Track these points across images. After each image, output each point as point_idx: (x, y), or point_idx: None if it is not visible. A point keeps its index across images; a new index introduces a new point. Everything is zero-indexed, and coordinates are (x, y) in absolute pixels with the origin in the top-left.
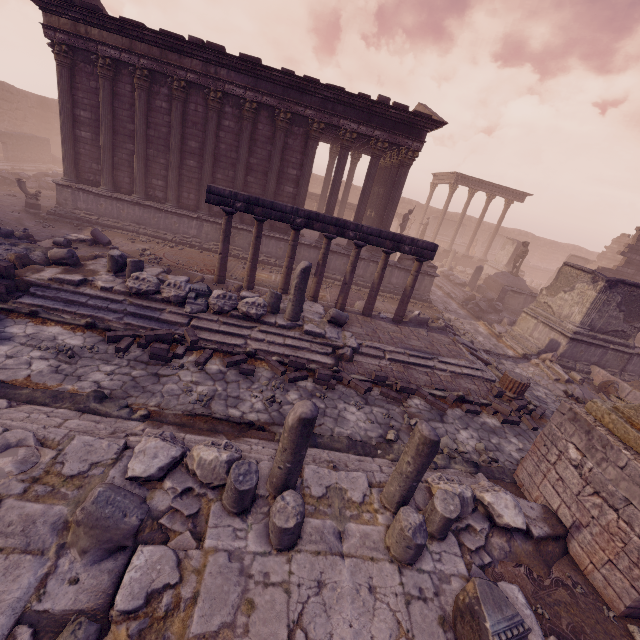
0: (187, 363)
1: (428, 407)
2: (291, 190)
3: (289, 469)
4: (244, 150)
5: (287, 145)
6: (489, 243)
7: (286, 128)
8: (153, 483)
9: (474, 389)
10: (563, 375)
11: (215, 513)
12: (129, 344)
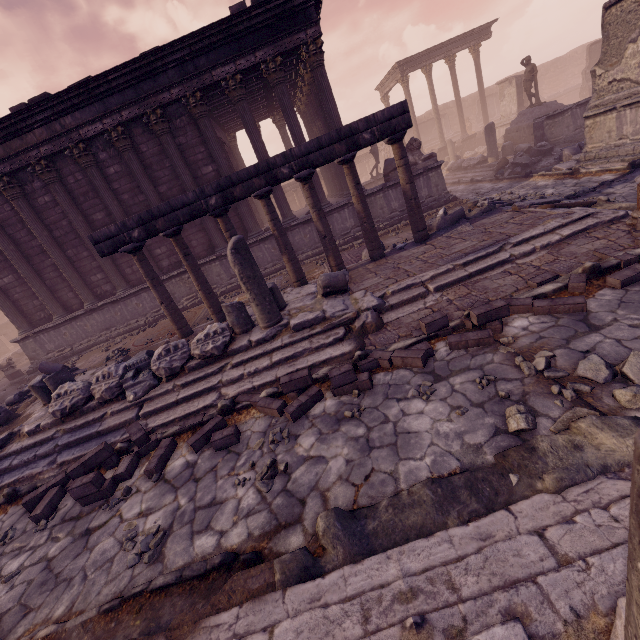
0: (138, 480)
1: (547, 320)
2: None
3: None
4: (145, 184)
5: (182, 146)
6: (483, 107)
7: (167, 128)
8: None
9: (603, 246)
10: None
11: None
12: (53, 499)
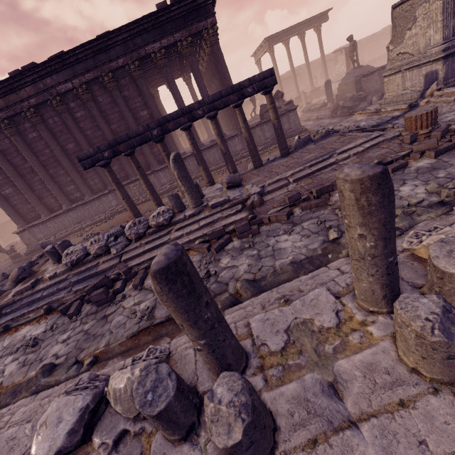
0: (128, 291)
1: None
2: None
3: (208, 346)
4: (102, 123)
5: (126, 98)
6: (324, 68)
7: (116, 86)
8: (83, 448)
9: (386, 152)
10: None
11: (156, 453)
12: (78, 306)
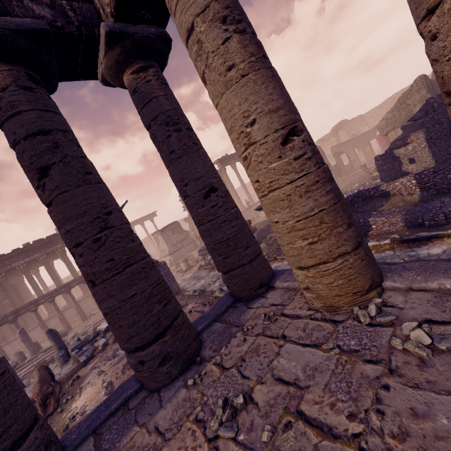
0: None
1: None
2: (12, 309)
3: None
4: None
5: None
6: None
7: None
8: None
9: None
10: (174, 267)
11: None
12: None
